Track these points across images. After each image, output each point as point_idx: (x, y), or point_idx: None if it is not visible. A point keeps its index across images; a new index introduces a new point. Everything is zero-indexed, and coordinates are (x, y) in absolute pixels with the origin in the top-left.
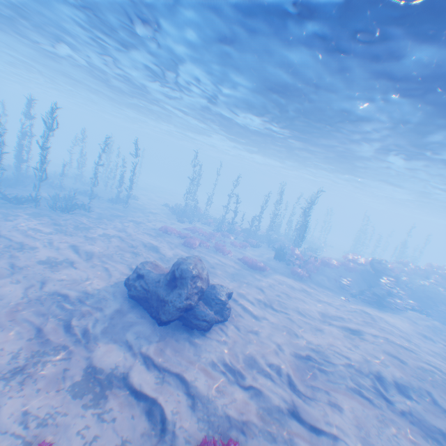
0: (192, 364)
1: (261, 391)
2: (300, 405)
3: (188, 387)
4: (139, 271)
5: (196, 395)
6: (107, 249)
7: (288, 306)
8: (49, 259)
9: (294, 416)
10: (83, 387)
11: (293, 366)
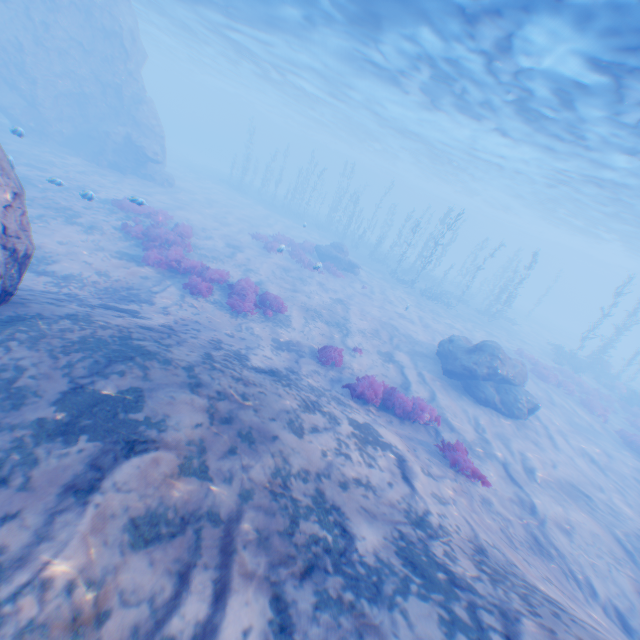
0: (447, 396)
1: (488, 442)
2: (515, 469)
3: (433, 396)
4: (451, 338)
5: (435, 401)
6: (443, 330)
7: (635, 490)
8: (400, 314)
9: (500, 463)
10: (381, 354)
11: (547, 474)
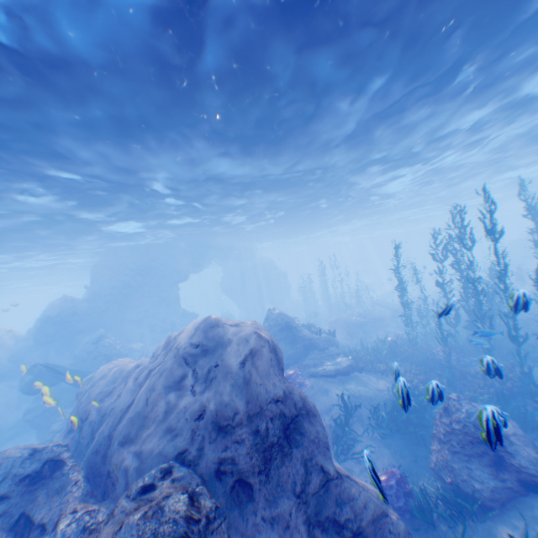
0: None
1: None
2: None
3: None
4: None
5: None
6: None
7: None
8: None
9: None
10: None
11: None
